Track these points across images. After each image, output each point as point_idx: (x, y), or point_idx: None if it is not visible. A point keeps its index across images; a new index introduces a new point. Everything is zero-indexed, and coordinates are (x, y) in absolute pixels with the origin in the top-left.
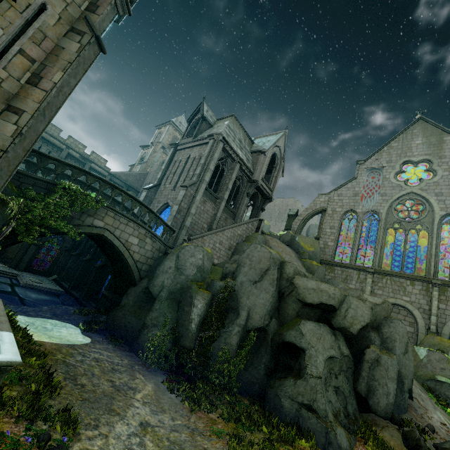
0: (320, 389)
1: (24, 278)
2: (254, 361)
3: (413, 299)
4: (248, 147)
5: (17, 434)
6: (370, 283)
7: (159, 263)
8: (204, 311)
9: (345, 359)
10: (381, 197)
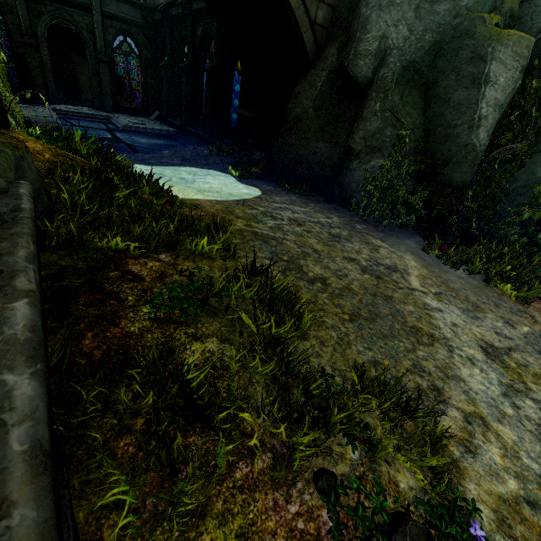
0: None
1: (120, 121)
2: None
3: None
4: None
5: (309, 534)
6: None
7: None
8: (513, 92)
9: None
10: None
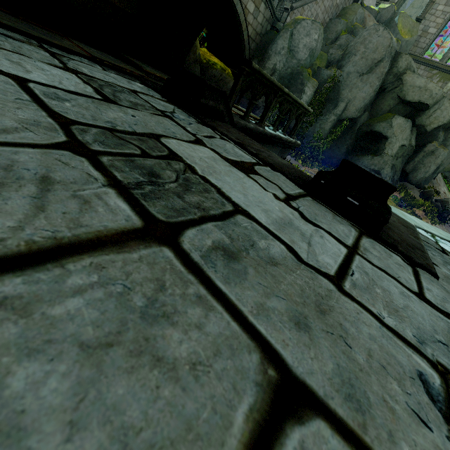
0: (390, 163)
1: None
2: (338, 143)
3: None
4: None
5: None
6: (448, 88)
7: (268, 41)
8: (311, 99)
9: (409, 149)
10: None
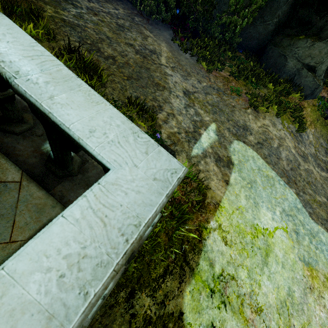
0: None
1: None
2: (265, 13)
3: None
4: None
5: None
6: None
7: None
8: None
9: None
10: None
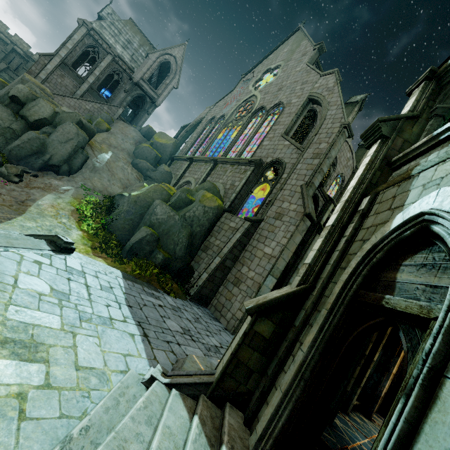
0: None
1: None
2: None
3: (199, 176)
4: (145, 53)
5: None
6: (185, 167)
7: None
8: None
9: (10, 131)
10: (235, 103)
